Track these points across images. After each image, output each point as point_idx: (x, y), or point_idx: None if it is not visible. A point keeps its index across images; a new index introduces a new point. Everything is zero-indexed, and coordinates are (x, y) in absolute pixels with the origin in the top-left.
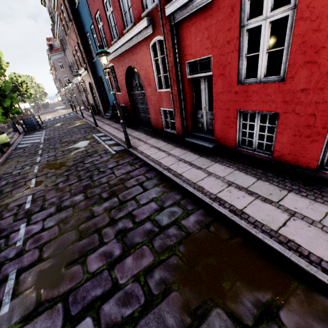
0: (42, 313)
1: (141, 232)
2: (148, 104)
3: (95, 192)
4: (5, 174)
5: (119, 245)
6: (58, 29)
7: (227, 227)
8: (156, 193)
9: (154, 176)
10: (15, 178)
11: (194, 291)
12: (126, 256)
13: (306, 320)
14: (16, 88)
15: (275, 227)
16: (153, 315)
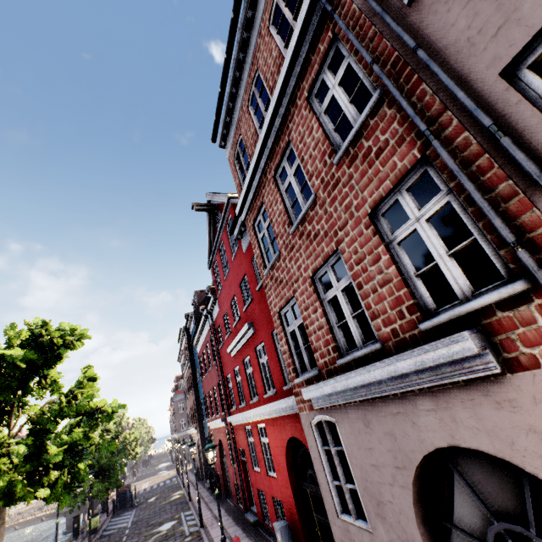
0: None
1: None
2: (229, 475)
3: None
4: None
5: None
6: (185, 382)
7: None
8: None
9: None
10: None
11: None
12: None
13: None
14: (125, 448)
15: None
16: None
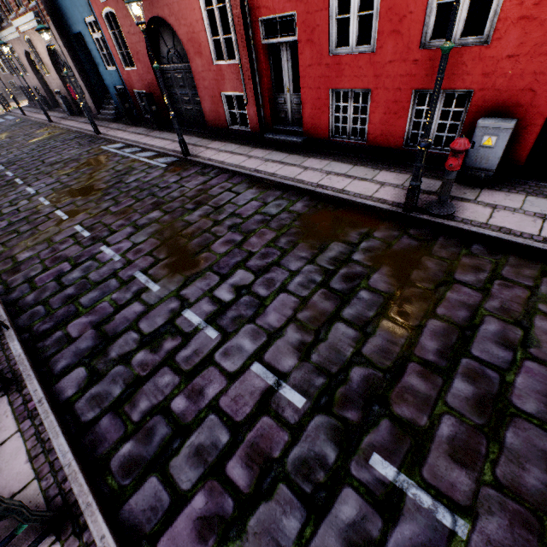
0: (196, 280)
1: (254, 222)
2: (198, 87)
3: (174, 206)
4: None
5: (238, 234)
6: None
7: (332, 204)
8: (252, 194)
9: (241, 181)
10: (18, 216)
11: (316, 240)
12: (249, 238)
13: (389, 232)
14: None
15: (370, 194)
16: (290, 256)
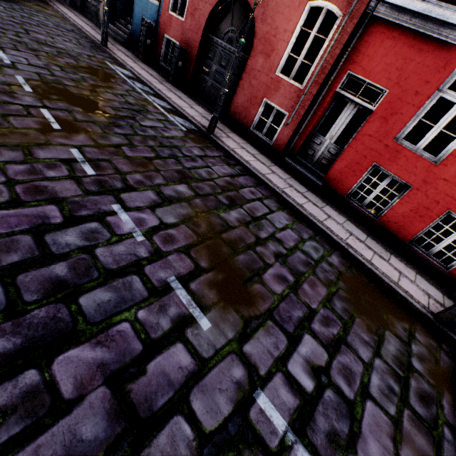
0: (257, 329)
1: (299, 261)
2: (243, 78)
3: (205, 189)
4: None
5: (287, 270)
6: None
7: (364, 273)
8: (286, 219)
9: (269, 195)
10: None
11: (369, 319)
12: (301, 283)
13: (427, 339)
14: None
15: (396, 280)
16: (354, 334)
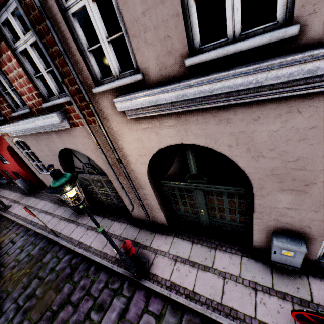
0: None
1: None
2: None
3: None
4: None
5: None
6: None
7: None
8: None
9: None
10: None
11: None
12: None
13: None
14: None
15: None
16: None
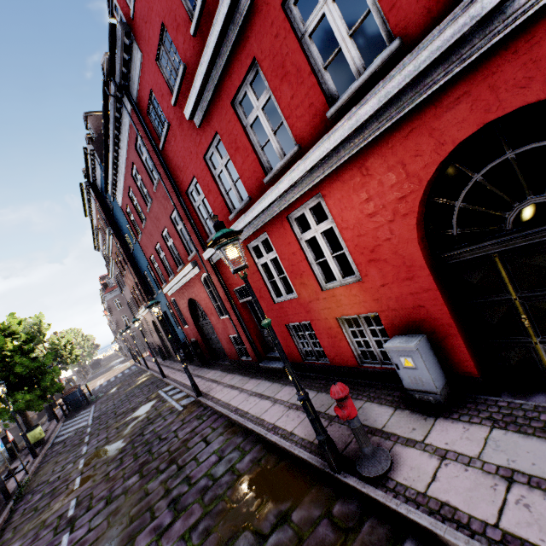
0: None
1: (195, 491)
2: (217, 333)
3: (153, 466)
4: (40, 485)
5: (171, 513)
6: (113, 269)
7: (276, 455)
8: (218, 444)
9: (220, 424)
10: (53, 485)
11: (231, 526)
12: (175, 521)
13: (310, 510)
14: (57, 354)
15: (313, 438)
16: None
